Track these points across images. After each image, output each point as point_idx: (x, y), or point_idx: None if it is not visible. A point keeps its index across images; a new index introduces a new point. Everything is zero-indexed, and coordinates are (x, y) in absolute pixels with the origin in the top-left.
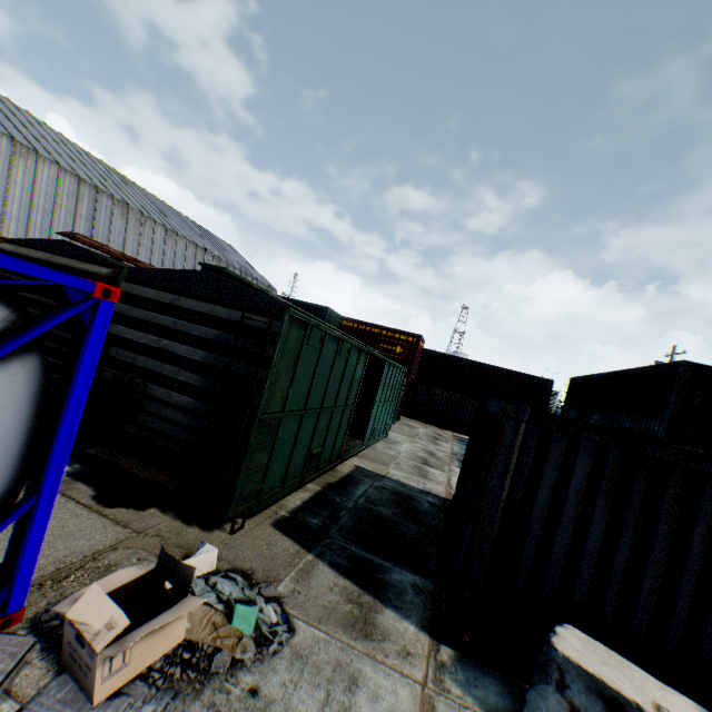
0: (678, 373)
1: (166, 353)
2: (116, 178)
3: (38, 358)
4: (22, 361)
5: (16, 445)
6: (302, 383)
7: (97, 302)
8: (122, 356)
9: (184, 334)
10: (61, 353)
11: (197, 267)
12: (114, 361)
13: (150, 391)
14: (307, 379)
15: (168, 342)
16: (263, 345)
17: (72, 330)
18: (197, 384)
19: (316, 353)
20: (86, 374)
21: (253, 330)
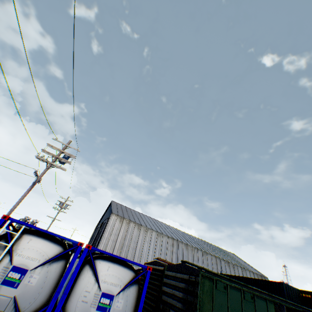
0: None
1: (174, 295)
2: (184, 235)
3: (137, 285)
4: (135, 285)
5: (132, 309)
6: (220, 310)
7: (147, 270)
8: (164, 298)
9: (178, 286)
10: (152, 299)
11: (218, 268)
12: (163, 300)
13: (170, 311)
14: (224, 309)
15: (174, 290)
16: (194, 286)
17: (155, 290)
18: (181, 307)
19: (225, 294)
20: (145, 290)
21: (193, 282)
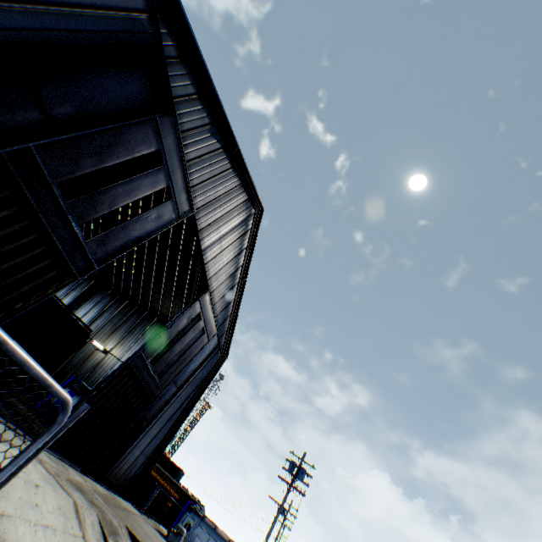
0: (181, 471)
1: None
2: None
3: None
4: None
5: None
6: None
7: None
8: None
9: None
10: None
11: None
12: None
13: None
14: None
15: None
16: None
17: None
18: None
19: None
20: None
21: None
